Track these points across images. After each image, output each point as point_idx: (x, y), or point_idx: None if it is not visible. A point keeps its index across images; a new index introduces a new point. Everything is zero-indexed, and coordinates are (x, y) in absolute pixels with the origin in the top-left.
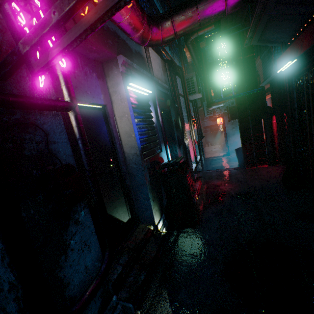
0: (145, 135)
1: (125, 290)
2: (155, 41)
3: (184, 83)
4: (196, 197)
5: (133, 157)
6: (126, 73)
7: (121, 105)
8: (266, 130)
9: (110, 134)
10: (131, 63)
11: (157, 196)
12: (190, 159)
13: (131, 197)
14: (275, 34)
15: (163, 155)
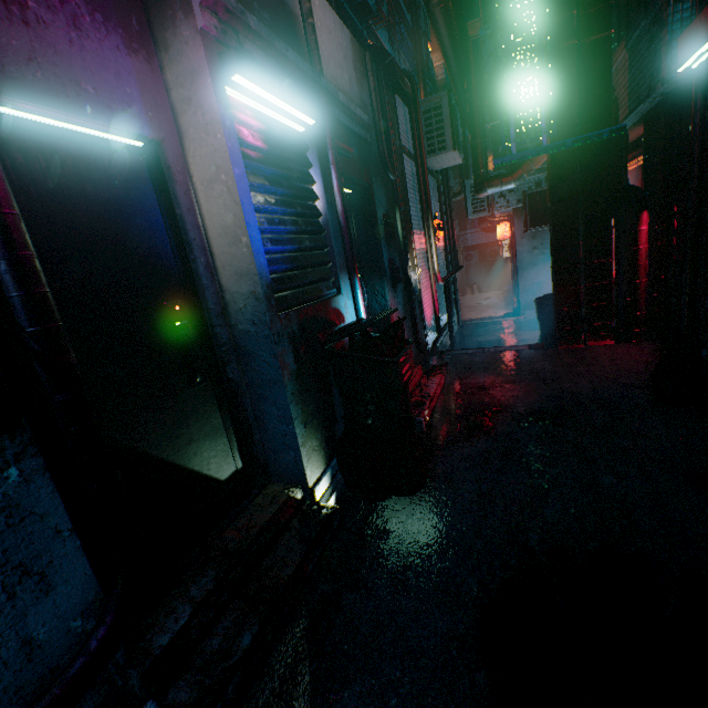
0: (290, 245)
1: (191, 678)
2: None
3: (416, 120)
4: (425, 417)
5: (246, 303)
6: (221, 40)
7: (208, 144)
8: (619, 251)
9: (174, 232)
10: (240, 10)
11: (319, 412)
12: (422, 321)
13: (244, 415)
14: None
15: (342, 304)
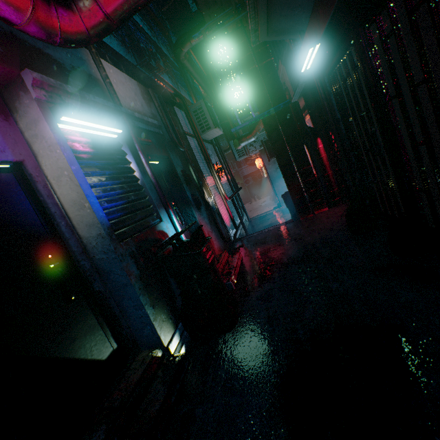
0: (121, 201)
1: None
2: (75, 34)
3: (189, 117)
4: (232, 280)
5: (97, 242)
6: (50, 101)
7: (53, 156)
8: (313, 160)
9: (40, 211)
10: (59, 84)
11: (162, 296)
12: (223, 224)
13: (112, 312)
14: (286, 19)
15: (164, 227)
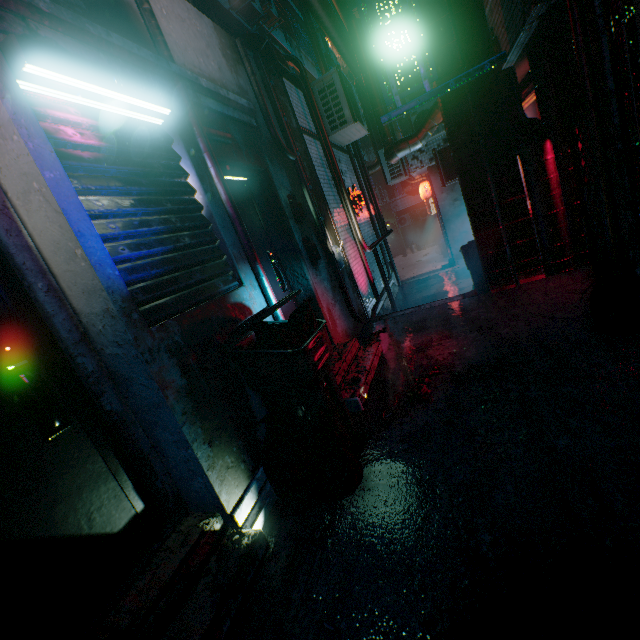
0: (161, 246)
1: None
2: None
3: (310, 100)
4: (360, 395)
5: (104, 323)
6: None
7: (9, 150)
8: (530, 185)
9: None
10: None
11: (230, 422)
12: (356, 291)
13: (136, 448)
14: None
15: (246, 296)
